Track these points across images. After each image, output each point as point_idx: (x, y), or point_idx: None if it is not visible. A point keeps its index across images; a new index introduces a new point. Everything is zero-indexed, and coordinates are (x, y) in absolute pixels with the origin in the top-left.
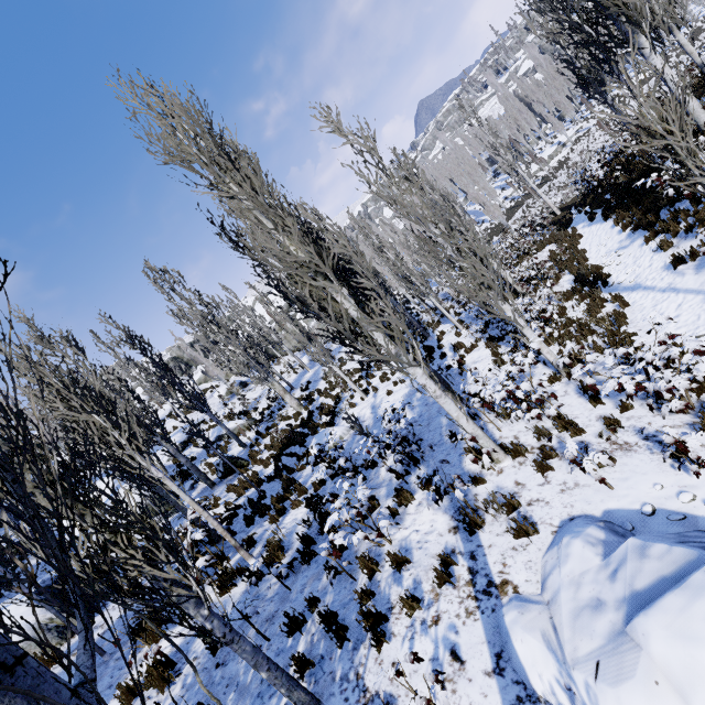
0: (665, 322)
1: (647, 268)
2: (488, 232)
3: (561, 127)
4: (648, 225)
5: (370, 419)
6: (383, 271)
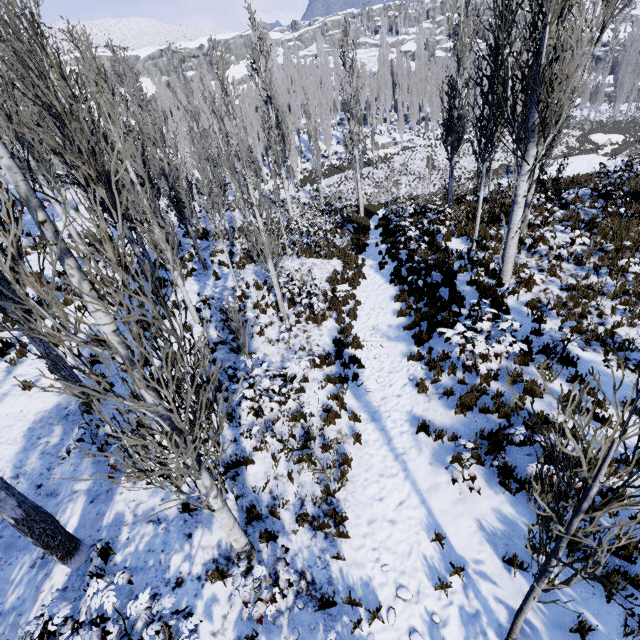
0: (380, 520)
1: (396, 396)
2: (306, 175)
3: (403, 127)
4: (419, 339)
5: None
6: (179, 146)
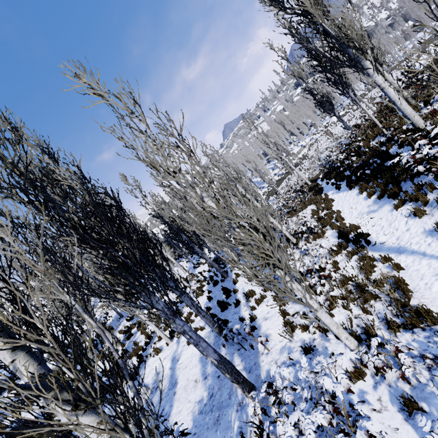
0: None
1: (405, 231)
2: (266, 194)
3: (302, 137)
4: (393, 194)
5: (167, 378)
6: None
